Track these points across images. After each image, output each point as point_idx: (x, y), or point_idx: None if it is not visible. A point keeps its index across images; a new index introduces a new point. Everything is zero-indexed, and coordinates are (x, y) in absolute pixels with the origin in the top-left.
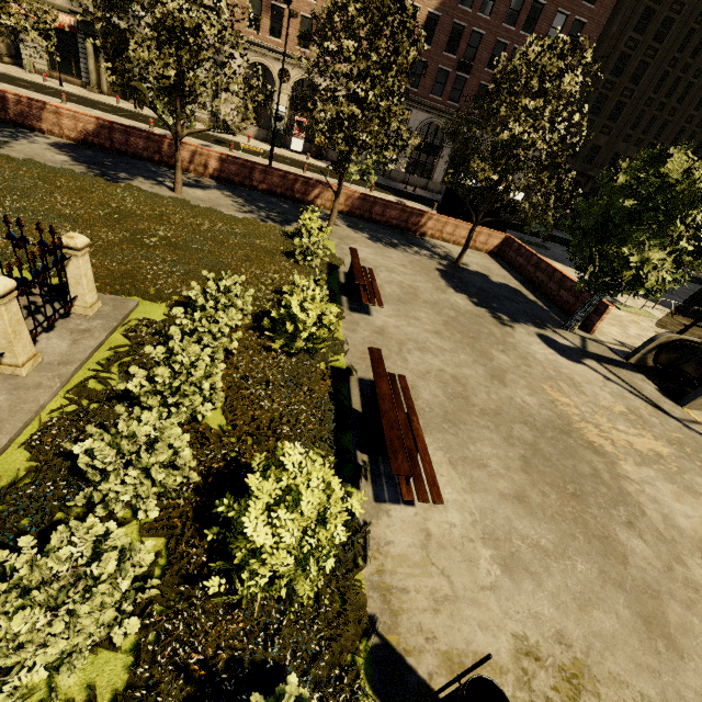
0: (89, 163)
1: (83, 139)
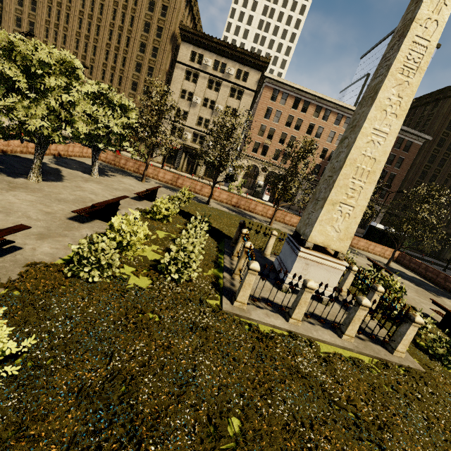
0: (234, 211)
1: (220, 200)
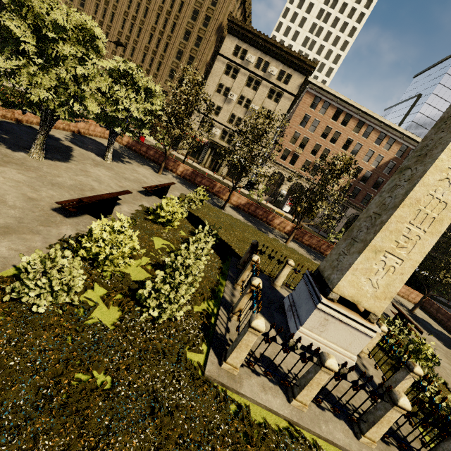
0: (250, 221)
1: (237, 205)
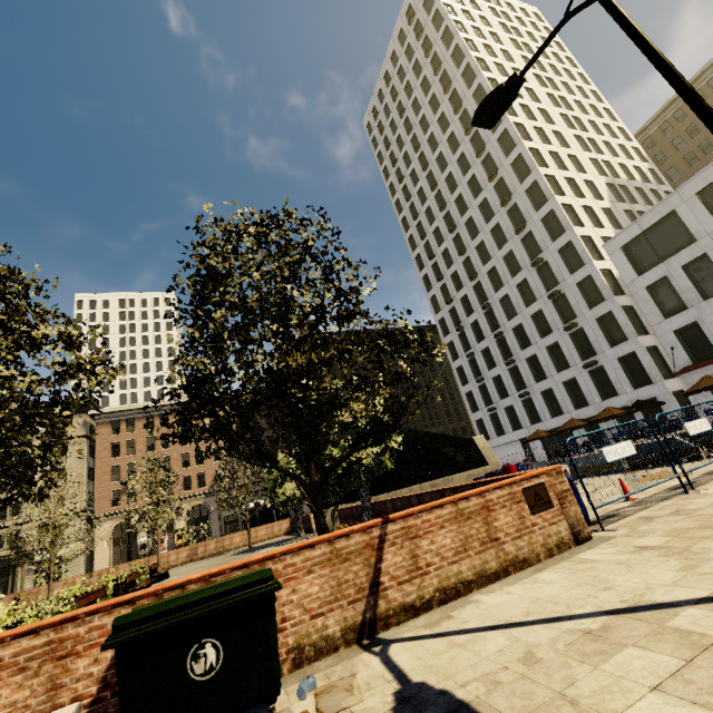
0: None
1: None
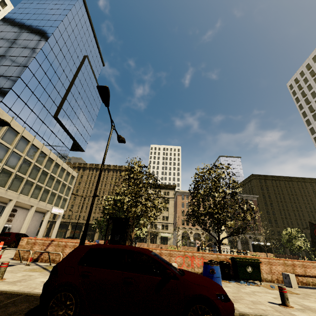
0: None
1: None
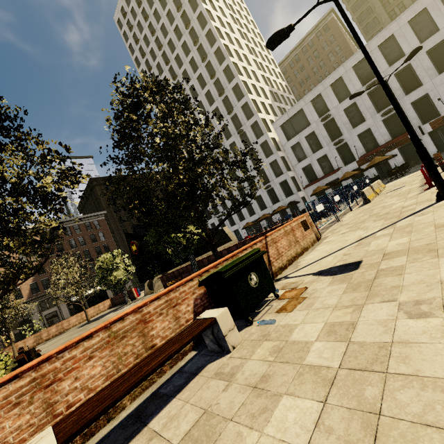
0: None
1: None
